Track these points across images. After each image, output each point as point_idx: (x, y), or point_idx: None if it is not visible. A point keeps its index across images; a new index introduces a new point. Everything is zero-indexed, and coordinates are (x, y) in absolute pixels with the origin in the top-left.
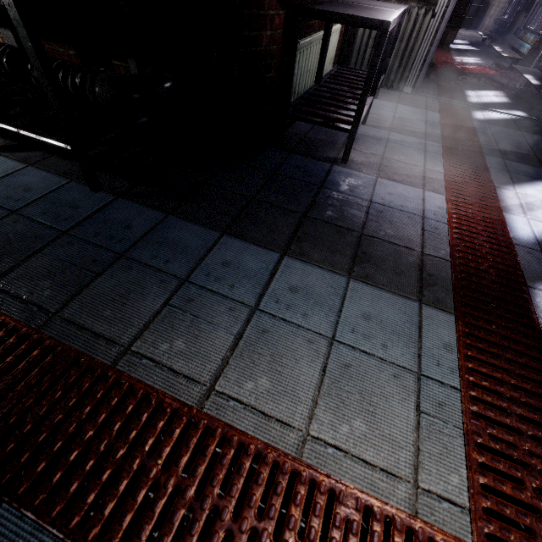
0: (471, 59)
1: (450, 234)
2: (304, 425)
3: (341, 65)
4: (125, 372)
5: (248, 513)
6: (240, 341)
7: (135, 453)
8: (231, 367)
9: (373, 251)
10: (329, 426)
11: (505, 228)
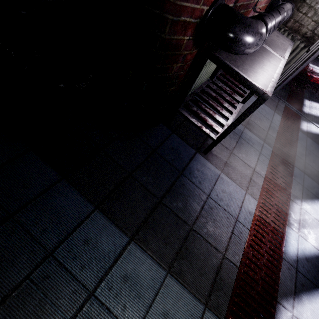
0: (318, 69)
1: (247, 240)
2: None
3: None
4: None
5: None
6: None
7: None
8: None
9: (193, 248)
10: None
11: (282, 241)
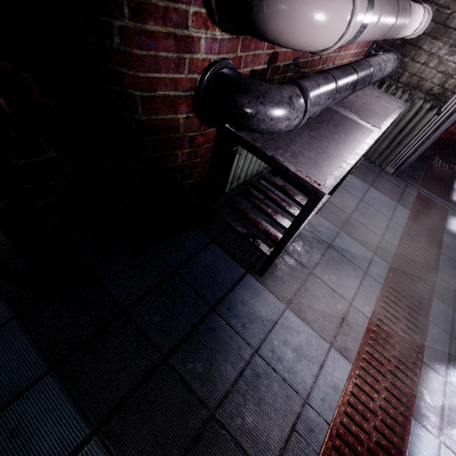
0: None
1: (323, 447)
2: None
3: None
4: None
5: None
6: None
7: None
8: None
9: None
10: None
11: (402, 455)
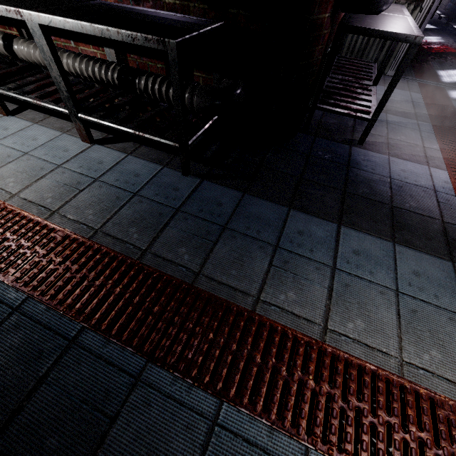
0: (433, 38)
1: None
2: (398, 354)
3: (338, 55)
4: (263, 315)
5: (380, 412)
6: (333, 293)
7: (292, 371)
8: (333, 312)
9: (405, 221)
10: (415, 355)
11: None
